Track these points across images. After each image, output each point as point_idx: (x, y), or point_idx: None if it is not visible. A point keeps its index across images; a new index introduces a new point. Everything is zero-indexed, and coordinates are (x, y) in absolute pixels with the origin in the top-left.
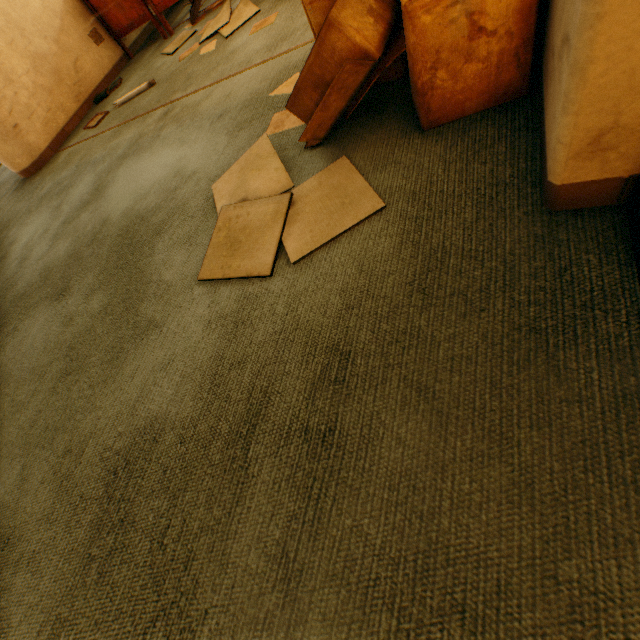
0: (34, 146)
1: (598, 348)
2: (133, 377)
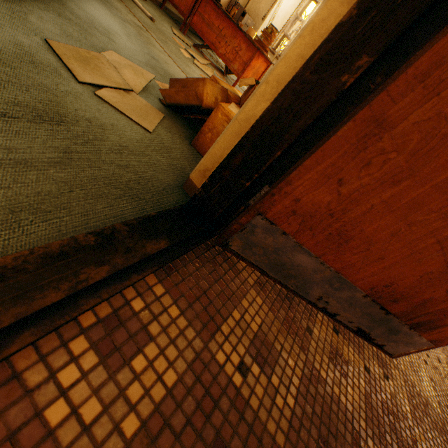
0: None
1: (138, 208)
2: None
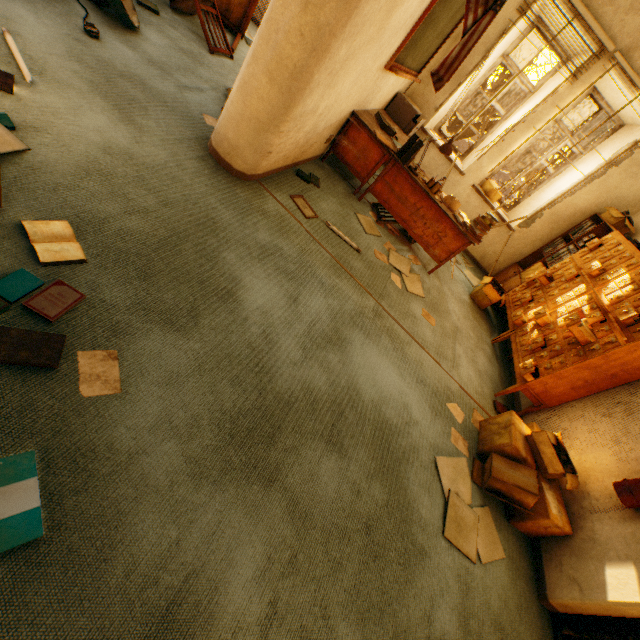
0: (258, 168)
1: None
2: (423, 591)
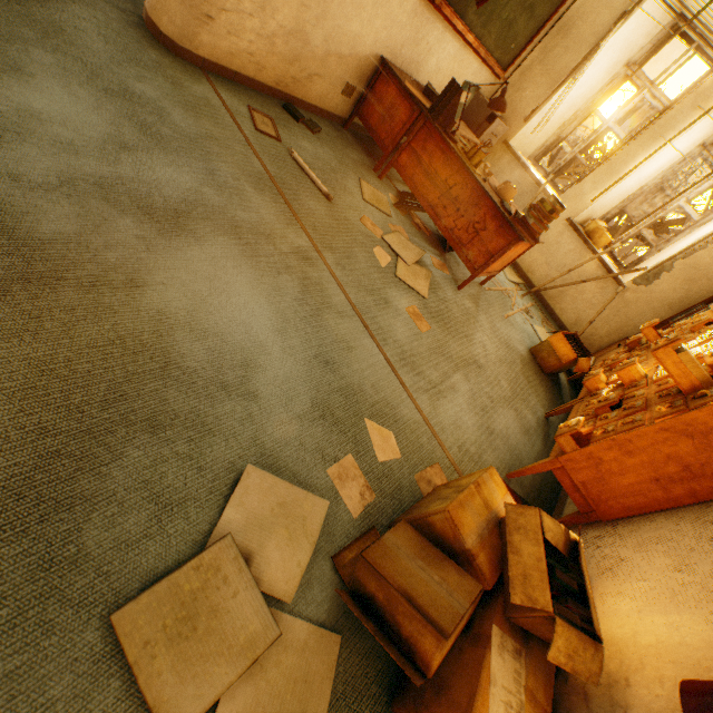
0: (197, 41)
1: None
2: None
